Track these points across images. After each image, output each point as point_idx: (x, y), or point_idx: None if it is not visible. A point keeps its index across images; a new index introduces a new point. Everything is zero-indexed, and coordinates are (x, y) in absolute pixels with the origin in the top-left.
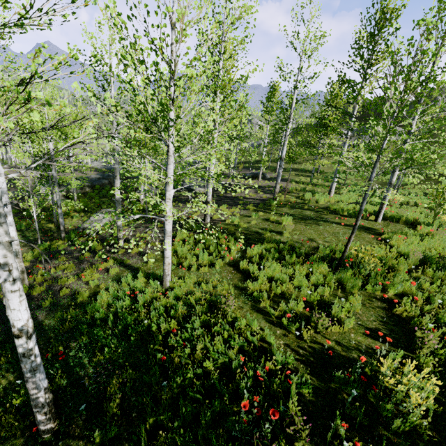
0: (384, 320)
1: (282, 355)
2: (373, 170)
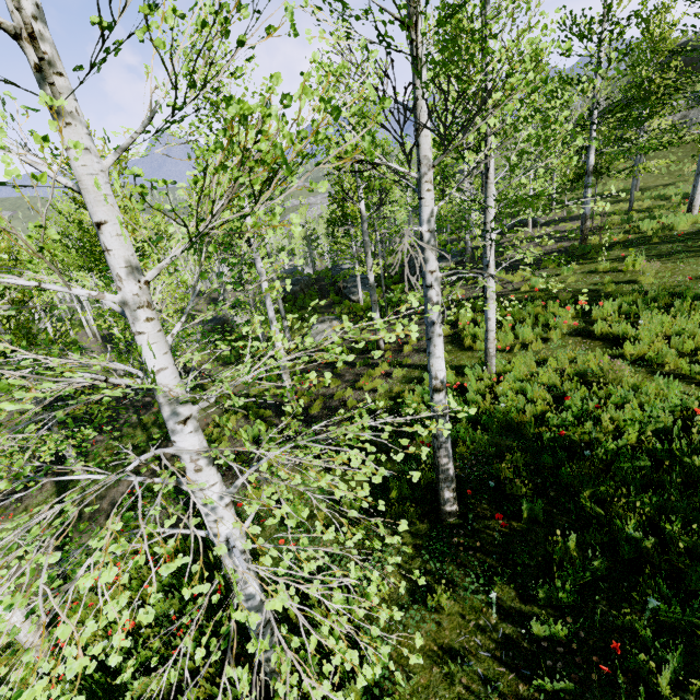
0: None
1: None
2: None
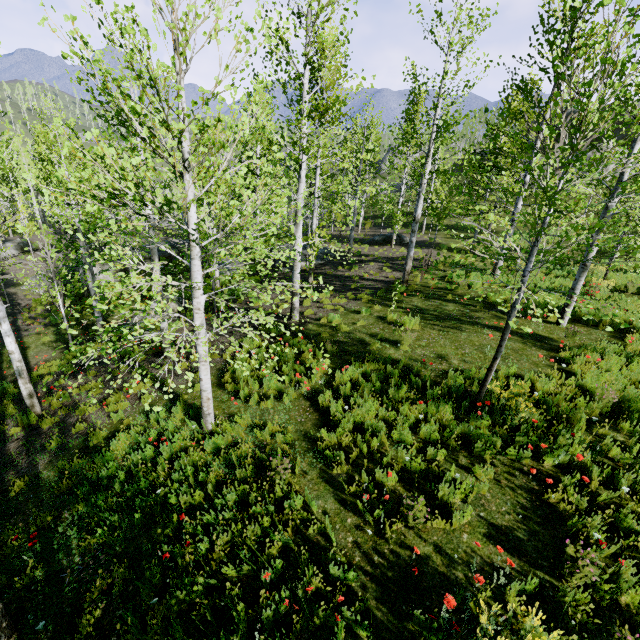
0: (519, 517)
1: (345, 562)
2: (528, 259)
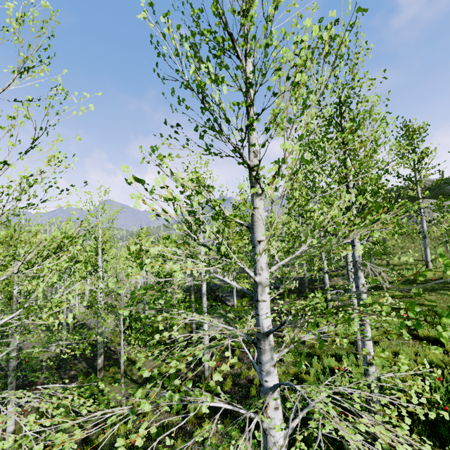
0: None
1: None
2: None
